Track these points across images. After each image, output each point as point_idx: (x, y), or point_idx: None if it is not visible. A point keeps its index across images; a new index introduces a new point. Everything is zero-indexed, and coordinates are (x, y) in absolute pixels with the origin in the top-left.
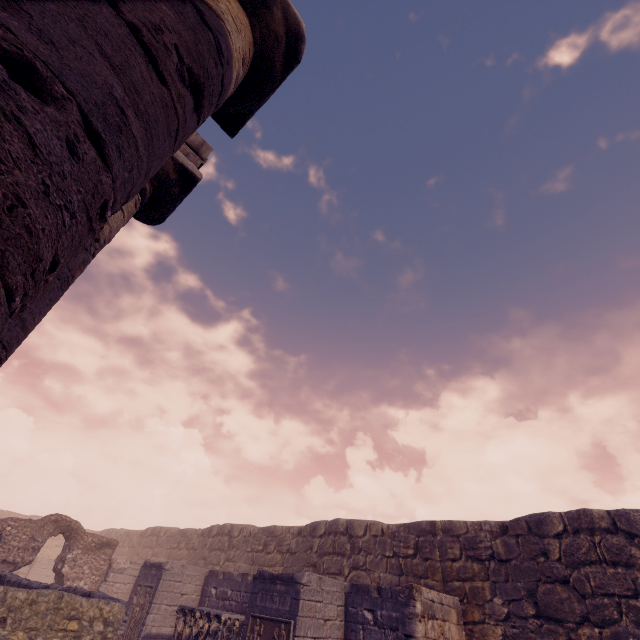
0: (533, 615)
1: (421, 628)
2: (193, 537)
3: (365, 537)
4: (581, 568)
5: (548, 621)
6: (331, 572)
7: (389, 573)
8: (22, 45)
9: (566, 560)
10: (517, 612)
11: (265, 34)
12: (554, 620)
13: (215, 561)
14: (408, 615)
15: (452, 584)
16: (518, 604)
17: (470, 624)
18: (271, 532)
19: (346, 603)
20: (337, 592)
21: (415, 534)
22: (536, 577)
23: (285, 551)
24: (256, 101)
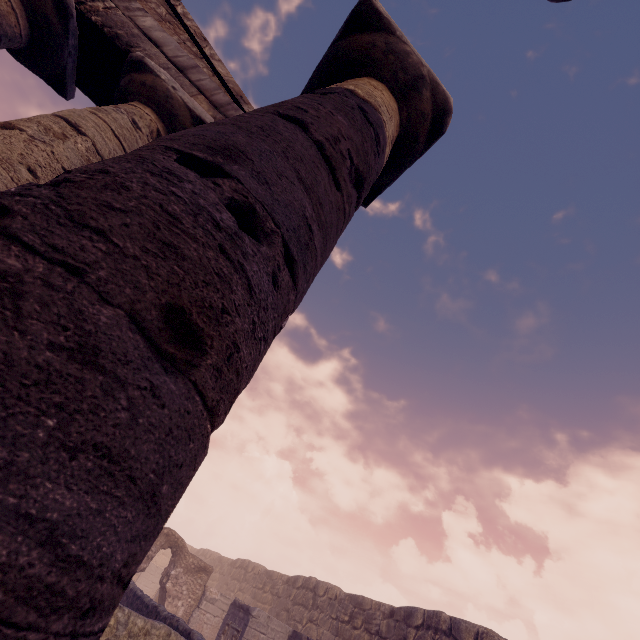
0: None
1: None
2: (278, 582)
3: None
4: None
5: None
6: None
7: None
8: (247, 192)
9: None
10: None
11: (412, 114)
12: None
13: (298, 617)
14: None
15: None
16: None
17: None
18: (359, 603)
19: None
20: None
21: None
22: None
23: (374, 632)
24: (394, 174)
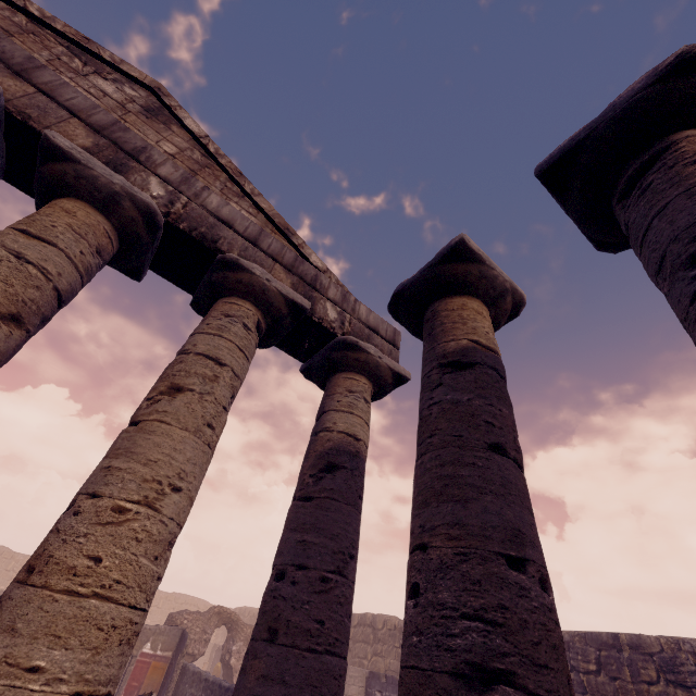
0: None
1: None
2: None
3: None
4: None
5: None
6: None
7: None
8: (538, 565)
9: None
10: None
11: (498, 312)
12: None
13: (362, 654)
14: None
15: None
16: None
17: None
18: None
19: None
20: None
21: (595, 647)
22: None
23: None
24: None
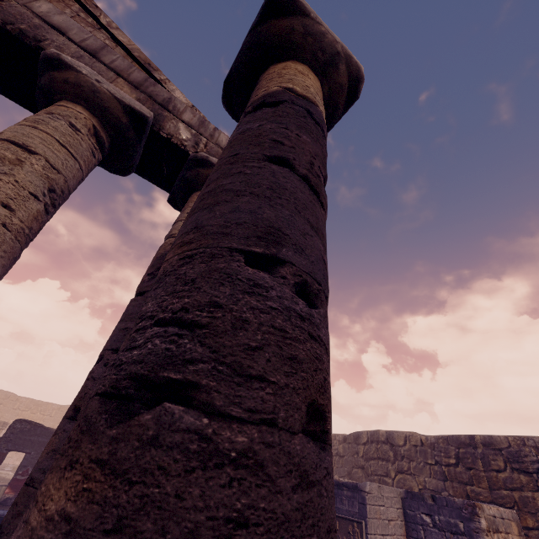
0: None
1: None
2: None
3: (406, 446)
4: None
5: None
6: (378, 474)
7: (433, 478)
8: (299, 270)
9: None
10: None
11: (332, 87)
12: None
13: None
14: (474, 529)
15: (499, 492)
16: None
17: (524, 529)
18: None
19: (403, 506)
20: (394, 497)
21: (455, 446)
22: None
23: (334, 454)
24: None
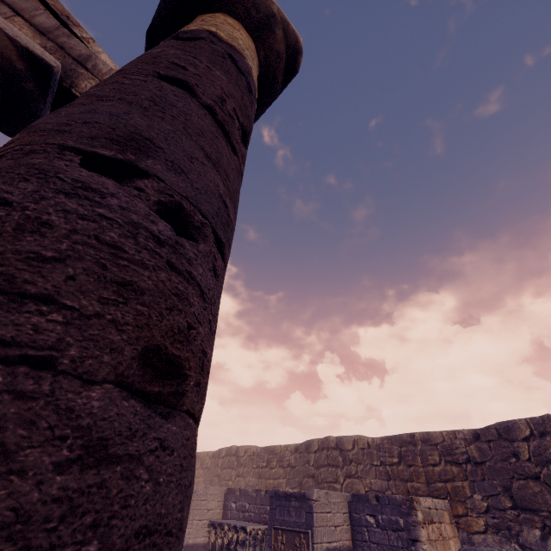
0: (510, 507)
1: (424, 533)
2: (206, 459)
3: (354, 450)
4: (550, 465)
5: (524, 511)
6: (328, 481)
7: (378, 479)
8: (170, 189)
9: (535, 459)
10: (496, 505)
11: (268, 54)
12: (529, 510)
13: (227, 477)
14: (411, 523)
15: (435, 485)
16: (496, 499)
17: (455, 517)
18: (272, 451)
19: (350, 510)
20: (341, 502)
21: (397, 445)
22: (510, 475)
23: (286, 466)
24: (258, 112)
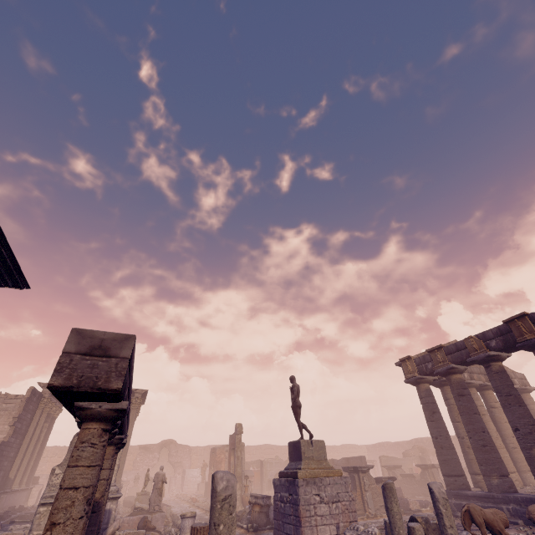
0: None
1: None
2: None
3: None
4: None
5: None
6: None
7: None
8: None
9: None
10: None
11: None
12: None
13: None
14: None
15: None
16: None
17: None
18: None
19: None
20: None
21: None
22: None
23: None
24: None
